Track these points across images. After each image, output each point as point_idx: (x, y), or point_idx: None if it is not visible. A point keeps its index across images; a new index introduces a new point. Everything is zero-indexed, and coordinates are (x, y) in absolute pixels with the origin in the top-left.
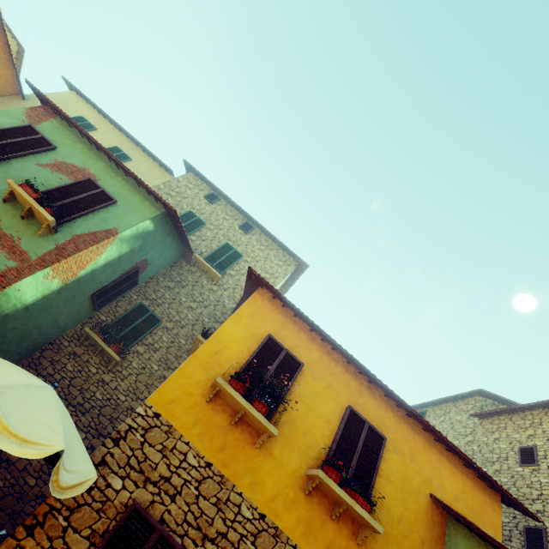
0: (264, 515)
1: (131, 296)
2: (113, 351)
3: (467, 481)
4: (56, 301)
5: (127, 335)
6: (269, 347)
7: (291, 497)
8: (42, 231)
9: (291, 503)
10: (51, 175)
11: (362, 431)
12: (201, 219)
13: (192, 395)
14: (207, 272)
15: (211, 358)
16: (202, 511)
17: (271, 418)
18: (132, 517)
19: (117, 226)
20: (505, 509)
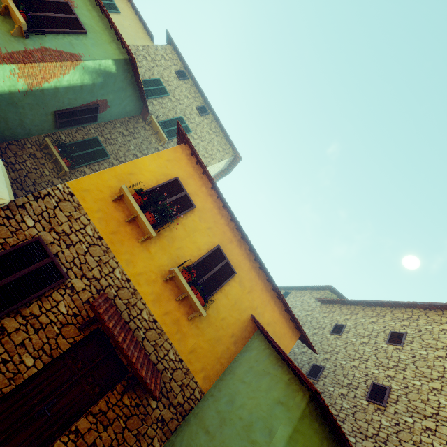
0: (130, 280)
1: (90, 129)
2: (65, 163)
3: (281, 318)
4: (21, 102)
5: (79, 157)
6: (174, 186)
7: (152, 278)
8: (14, 31)
9: (151, 281)
10: None
11: (220, 263)
12: (166, 89)
13: (102, 193)
14: (157, 133)
15: (125, 175)
16: (86, 261)
17: (156, 229)
18: (35, 244)
19: (81, 54)
20: (307, 354)
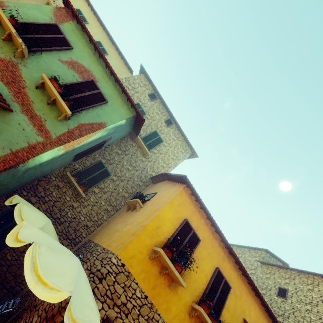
0: None
1: (95, 154)
2: (82, 190)
3: (260, 312)
4: (57, 159)
5: (90, 180)
6: (185, 228)
7: (182, 317)
8: (61, 117)
9: (182, 320)
10: (68, 71)
11: (221, 283)
12: (144, 110)
13: (142, 254)
14: (141, 148)
15: (154, 231)
16: None
17: (180, 272)
18: None
19: (106, 121)
20: None
